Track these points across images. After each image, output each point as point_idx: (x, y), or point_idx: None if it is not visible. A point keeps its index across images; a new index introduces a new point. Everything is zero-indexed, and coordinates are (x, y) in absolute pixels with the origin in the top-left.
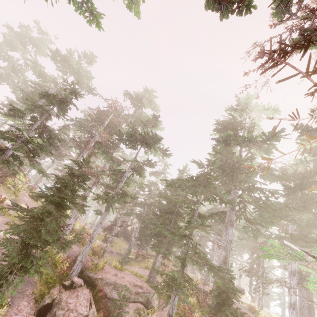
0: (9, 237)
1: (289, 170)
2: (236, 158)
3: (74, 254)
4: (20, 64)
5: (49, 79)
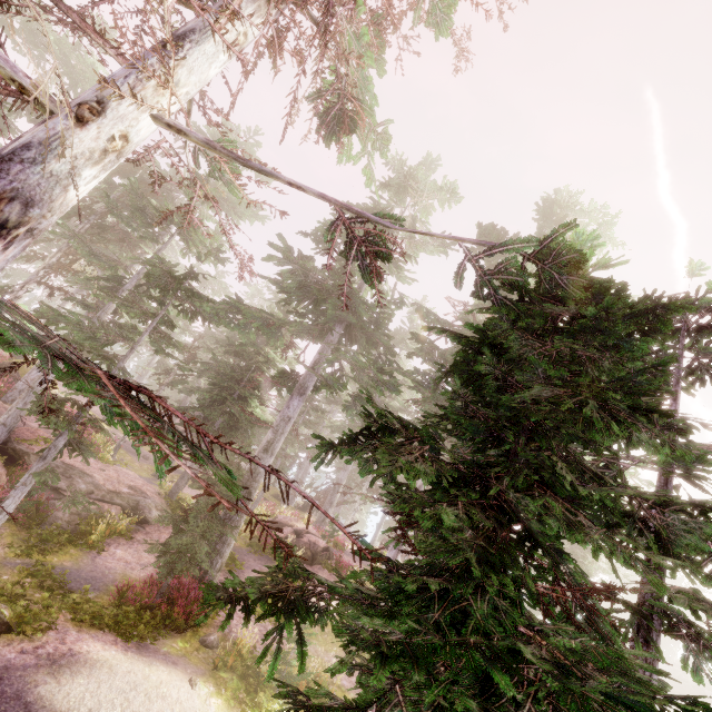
0: None
1: (471, 319)
2: (317, 269)
3: None
4: None
5: None
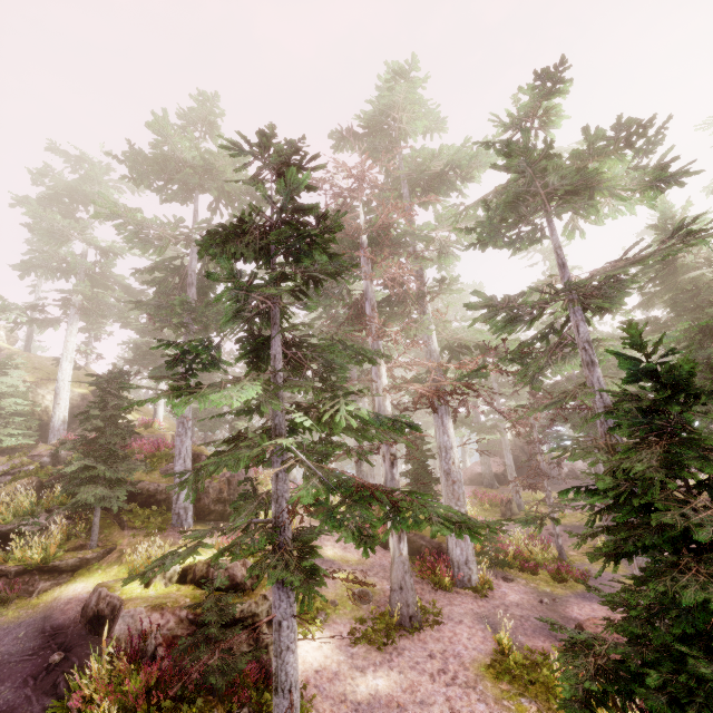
0: (395, 682)
1: None
2: None
3: (541, 618)
4: (94, 262)
5: (167, 236)
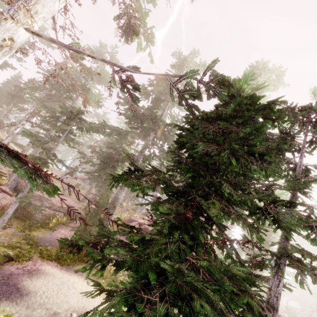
0: None
1: None
2: (139, 106)
3: None
4: None
5: None
